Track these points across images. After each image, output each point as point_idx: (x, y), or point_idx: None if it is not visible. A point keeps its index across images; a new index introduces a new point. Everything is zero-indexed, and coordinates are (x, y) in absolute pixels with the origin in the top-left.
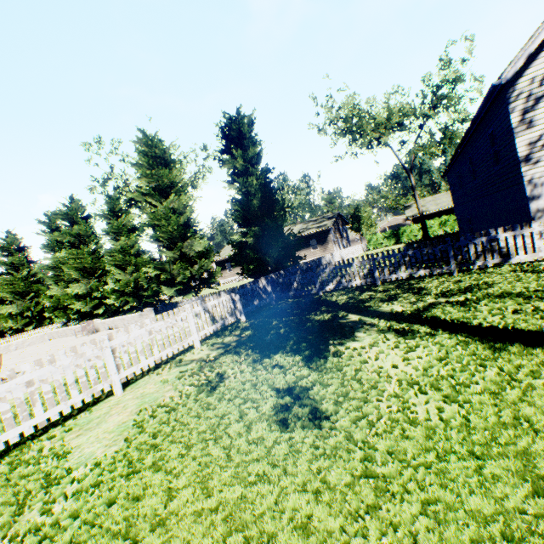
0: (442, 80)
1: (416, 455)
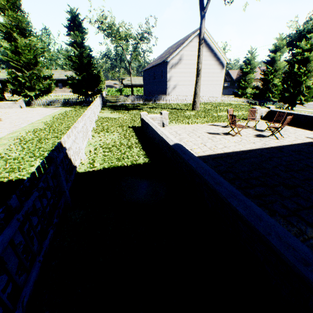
0: (146, 30)
1: None
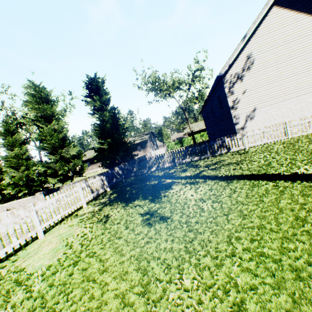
0: (196, 68)
1: (206, 220)
